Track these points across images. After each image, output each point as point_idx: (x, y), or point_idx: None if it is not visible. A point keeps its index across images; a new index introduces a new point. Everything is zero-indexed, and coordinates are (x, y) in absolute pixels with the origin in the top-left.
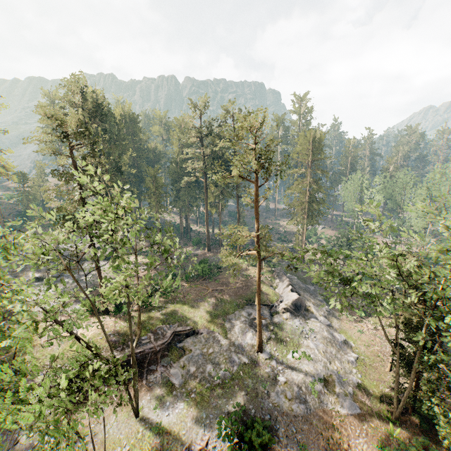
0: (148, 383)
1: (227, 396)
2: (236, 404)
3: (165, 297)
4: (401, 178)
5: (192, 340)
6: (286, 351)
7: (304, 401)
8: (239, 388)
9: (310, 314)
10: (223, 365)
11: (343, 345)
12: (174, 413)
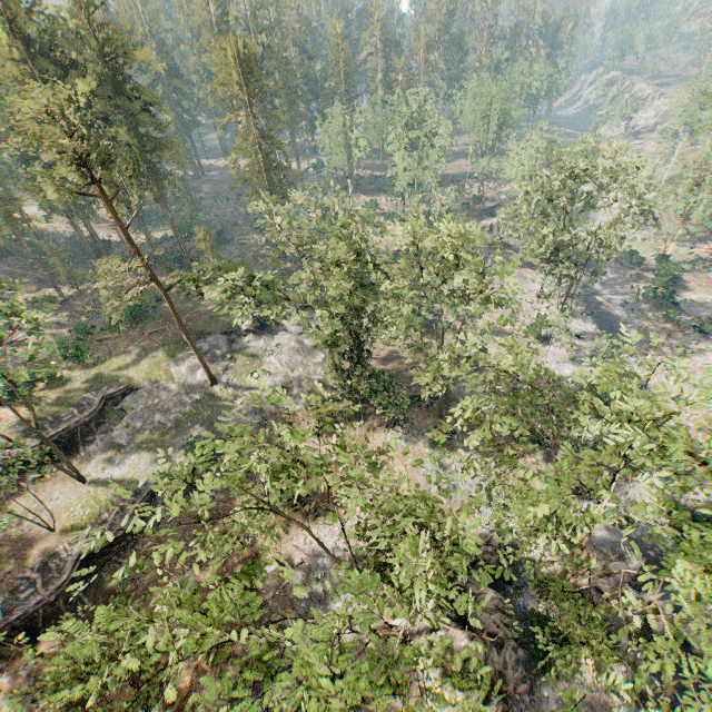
0: (89, 454)
1: (182, 434)
2: (189, 437)
3: (82, 362)
4: (395, 105)
5: (132, 398)
6: (246, 375)
7: (260, 412)
8: (193, 424)
9: (279, 328)
10: (173, 410)
11: (313, 350)
12: (126, 466)
